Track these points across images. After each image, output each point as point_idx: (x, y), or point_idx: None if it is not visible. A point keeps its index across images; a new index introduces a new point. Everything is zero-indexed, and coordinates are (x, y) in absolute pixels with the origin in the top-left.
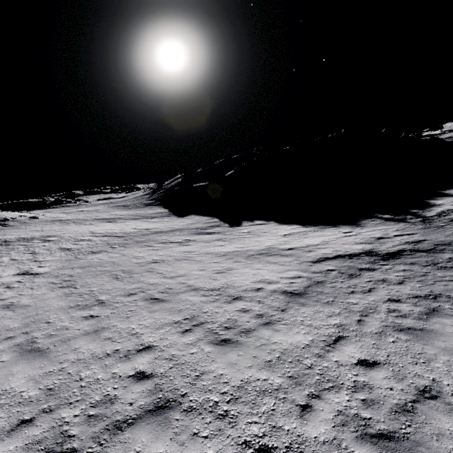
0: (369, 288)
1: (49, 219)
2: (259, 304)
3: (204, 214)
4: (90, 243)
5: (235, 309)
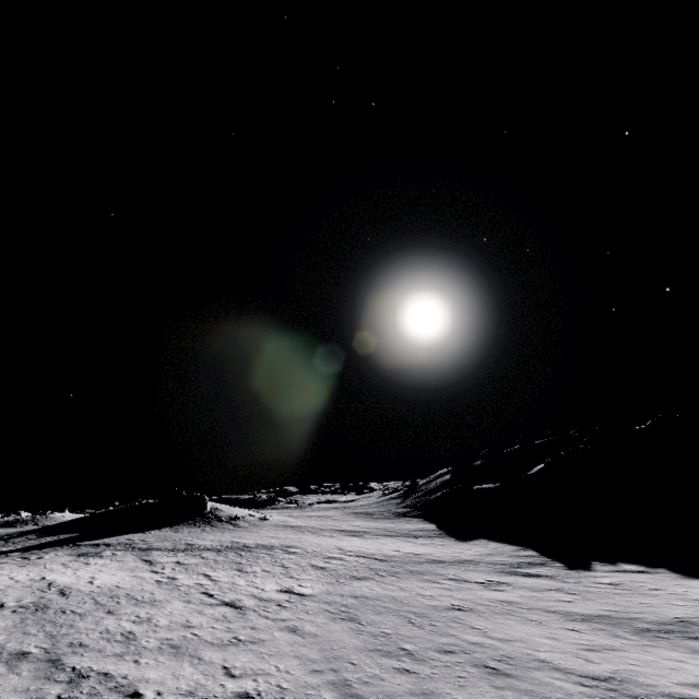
0: None
1: (279, 523)
2: None
3: (503, 540)
4: (345, 563)
5: None
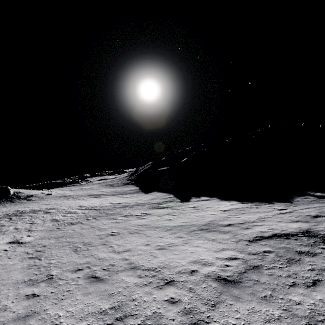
0: (313, 280)
1: (58, 195)
2: (190, 292)
3: (163, 191)
4: (74, 215)
5: (164, 298)
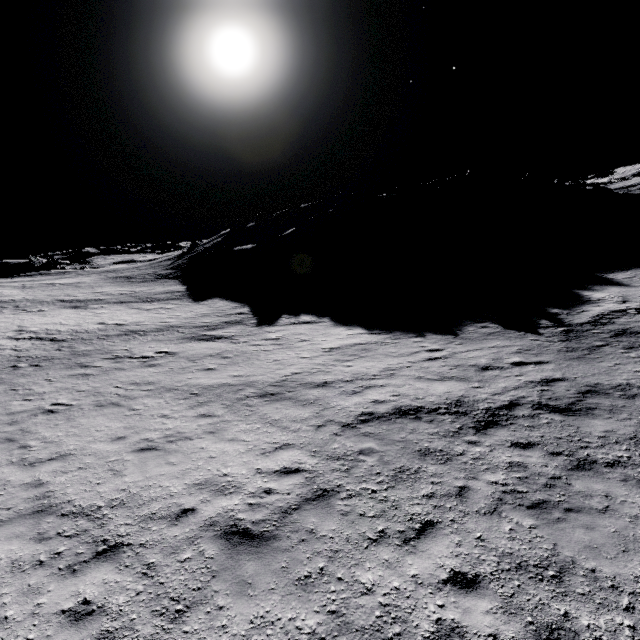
0: (422, 522)
1: None
2: (141, 579)
3: (234, 298)
4: None
5: (63, 606)
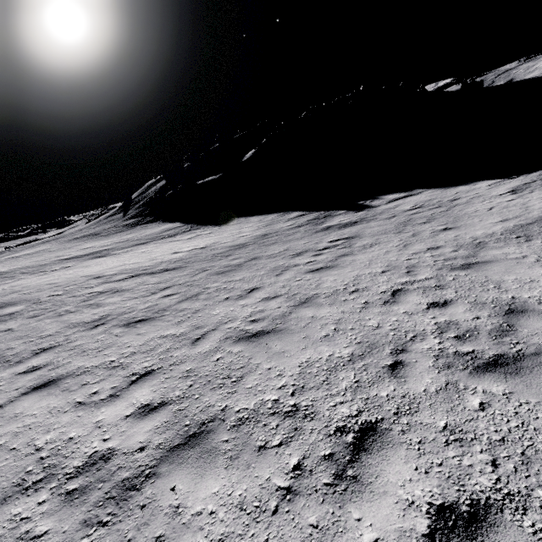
0: None
1: None
2: None
3: (258, 213)
4: (131, 294)
5: None
